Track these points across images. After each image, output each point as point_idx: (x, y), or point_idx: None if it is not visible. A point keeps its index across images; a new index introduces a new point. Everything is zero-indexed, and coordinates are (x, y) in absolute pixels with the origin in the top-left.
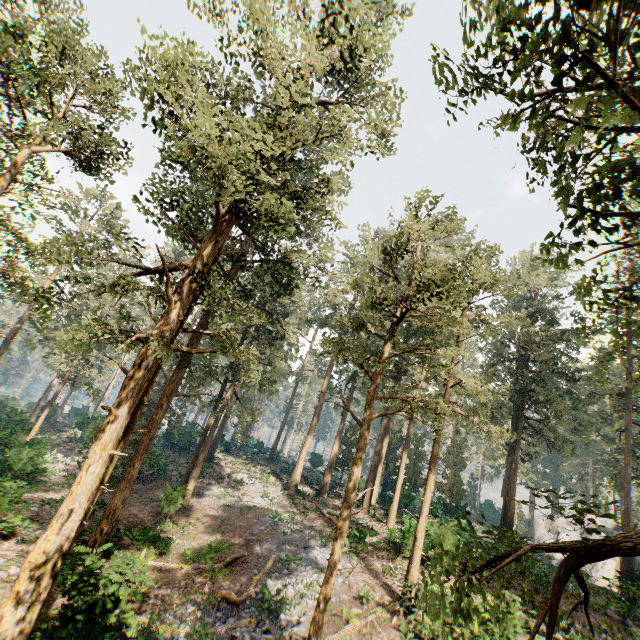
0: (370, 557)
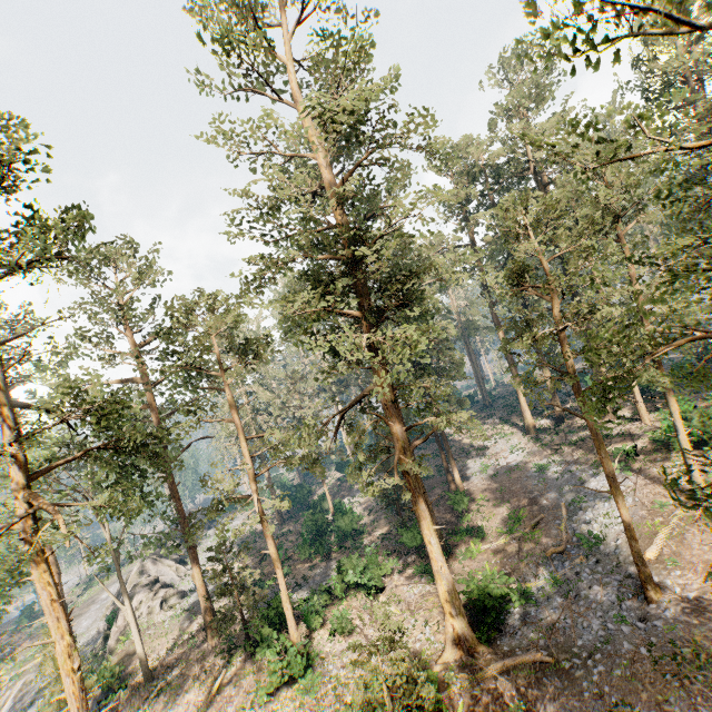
0: (644, 466)
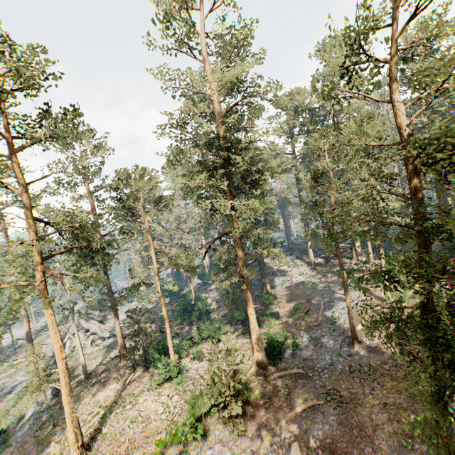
0: (366, 286)
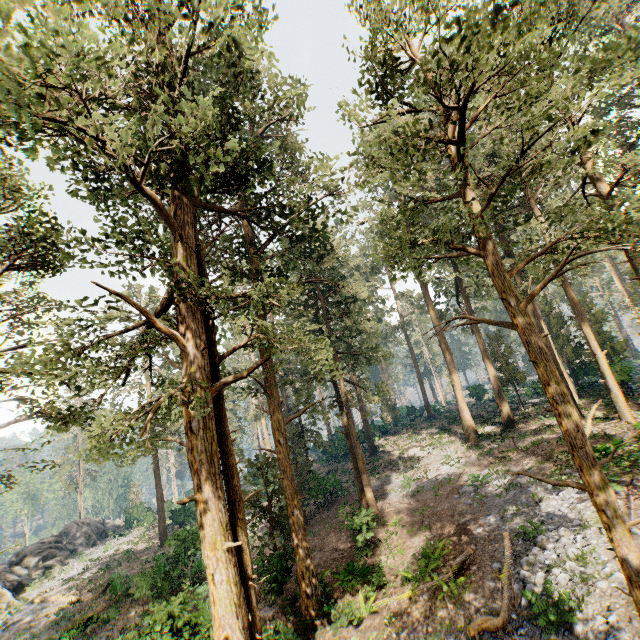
0: (637, 476)
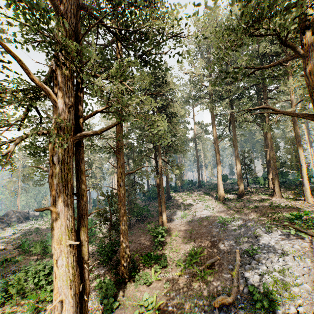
0: None
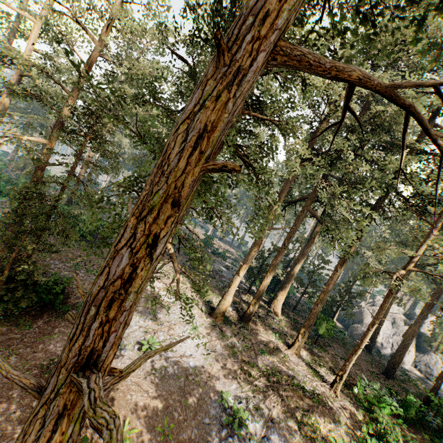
0: None
